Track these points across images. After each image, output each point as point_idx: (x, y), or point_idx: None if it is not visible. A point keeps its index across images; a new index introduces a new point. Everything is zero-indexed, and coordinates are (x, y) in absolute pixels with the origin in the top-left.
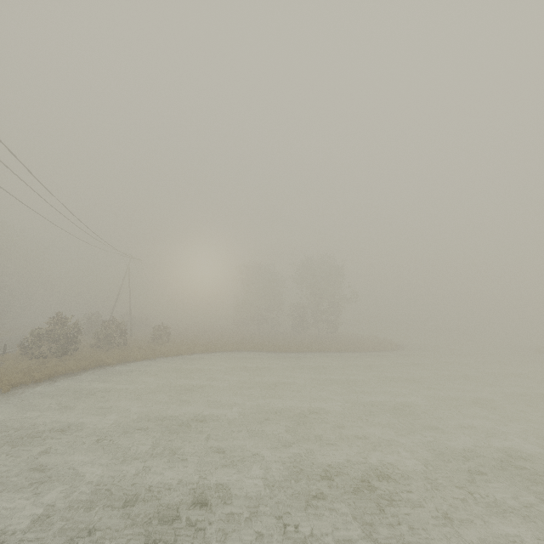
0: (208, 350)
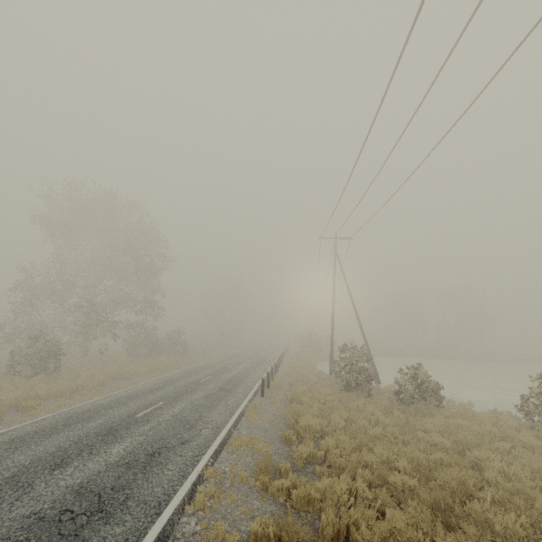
0: (386, 355)
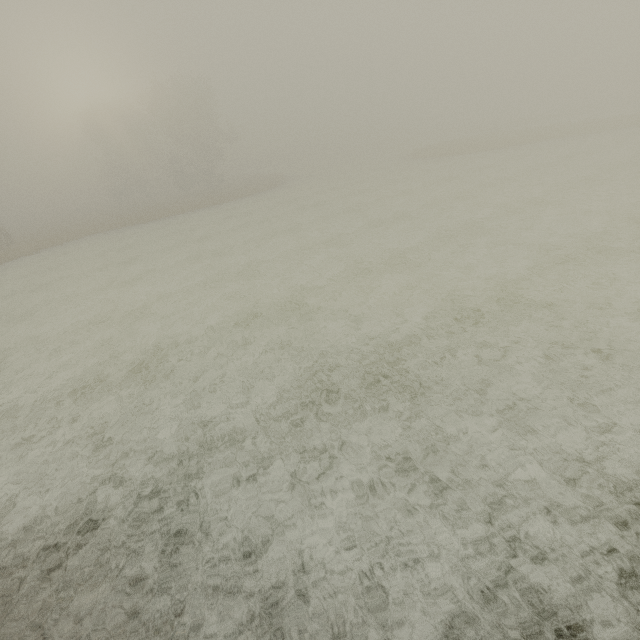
0: (60, 242)
